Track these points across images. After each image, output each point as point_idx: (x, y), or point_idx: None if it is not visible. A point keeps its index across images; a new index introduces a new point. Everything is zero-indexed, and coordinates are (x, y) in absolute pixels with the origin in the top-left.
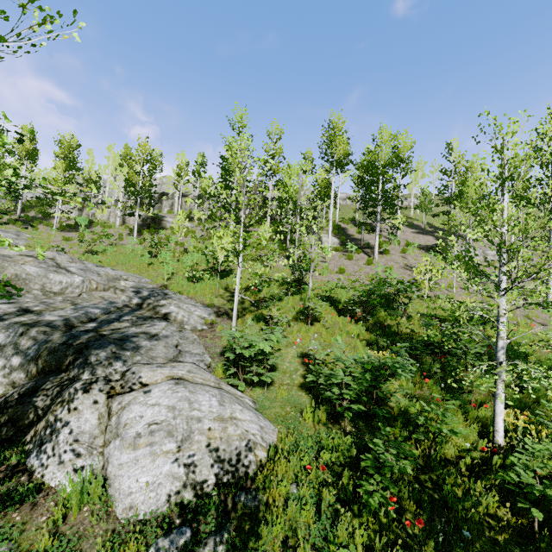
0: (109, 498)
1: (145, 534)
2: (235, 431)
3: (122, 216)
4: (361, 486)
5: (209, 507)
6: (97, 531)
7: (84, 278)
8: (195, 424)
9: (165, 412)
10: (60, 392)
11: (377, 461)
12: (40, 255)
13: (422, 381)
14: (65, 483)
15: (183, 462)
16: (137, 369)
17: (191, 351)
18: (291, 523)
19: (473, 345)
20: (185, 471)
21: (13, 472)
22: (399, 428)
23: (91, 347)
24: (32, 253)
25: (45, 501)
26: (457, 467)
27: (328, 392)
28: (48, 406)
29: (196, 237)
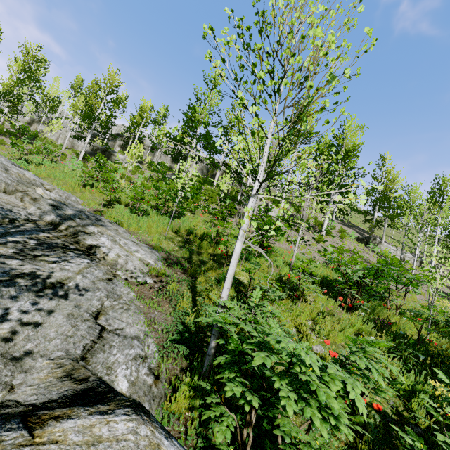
0: None
1: None
2: None
3: (71, 140)
4: None
5: None
6: None
7: None
8: None
9: None
10: None
11: None
12: None
13: None
14: None
15: None
16: None
17: (124, 329)
18: None
19: None
20: None
21: None
22: None
23: None
24: None
25: None
26: None
27: None
28: None
29: (144, 176)
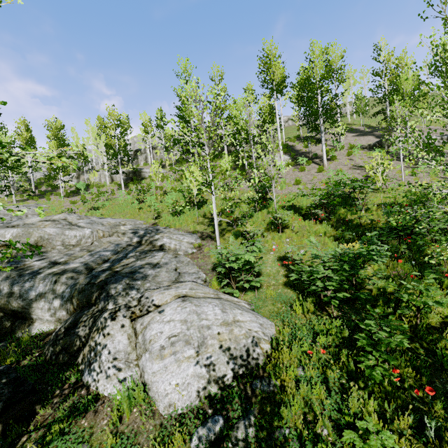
0: (151, 399)
1: (186, 425)
2: (240, 332)
3: (109, 176)
4: (359, 361)
5: (233, 397)
6: (147, 427)
7: (92, 229)
8: (206, 331)
9: (179, 326)
10: (94, 322)
11: (370, 338)
12: (41, 215)
13: (391, 262)
14: (115, 392)
15: (203, 364)
16: (149, 294)
17: (188, 271)
18: (305, 400)
19: (434, 222)
20: (206, 370)
21: (74, 388)
22: (381, 306)
23: (109, 282)
24: (48, 218)
25: (103, 408)
26: (445, 333)
27: (312, 286)
28: (88, 334)
29: (170, 180)
